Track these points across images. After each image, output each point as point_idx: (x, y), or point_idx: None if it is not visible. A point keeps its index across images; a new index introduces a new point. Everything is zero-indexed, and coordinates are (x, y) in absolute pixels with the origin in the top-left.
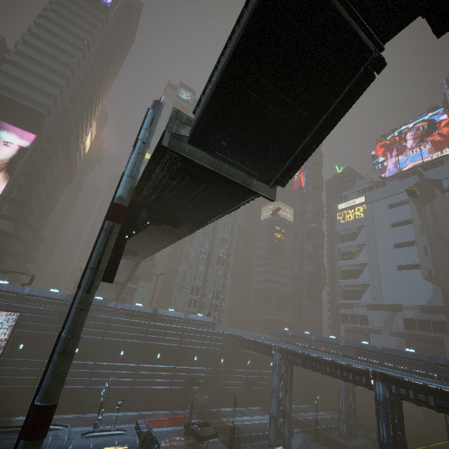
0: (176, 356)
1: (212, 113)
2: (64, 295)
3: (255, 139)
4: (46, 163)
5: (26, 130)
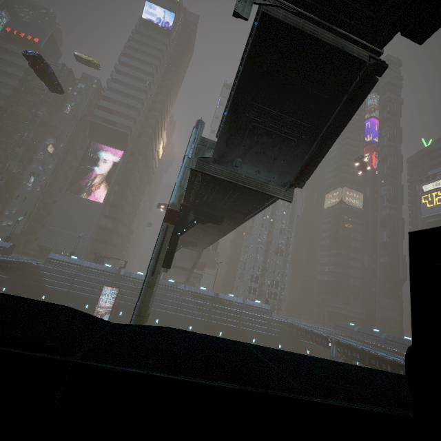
0: (236, 336)
1: (226, 138)
2: None
3: (265, 152)
4: (131, 173)
5: (117, 148)
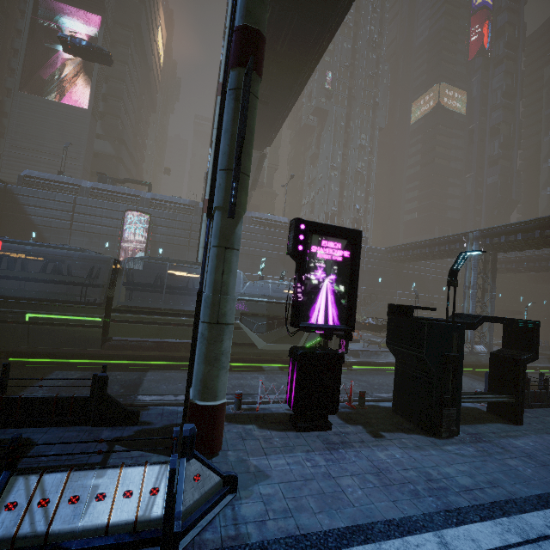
0: None
1: None
2: (188, 201)
3: None
4: (123, 62)
5: (87, 10)
